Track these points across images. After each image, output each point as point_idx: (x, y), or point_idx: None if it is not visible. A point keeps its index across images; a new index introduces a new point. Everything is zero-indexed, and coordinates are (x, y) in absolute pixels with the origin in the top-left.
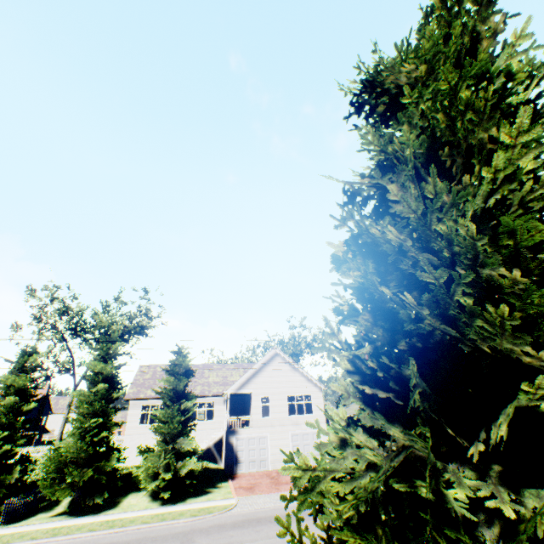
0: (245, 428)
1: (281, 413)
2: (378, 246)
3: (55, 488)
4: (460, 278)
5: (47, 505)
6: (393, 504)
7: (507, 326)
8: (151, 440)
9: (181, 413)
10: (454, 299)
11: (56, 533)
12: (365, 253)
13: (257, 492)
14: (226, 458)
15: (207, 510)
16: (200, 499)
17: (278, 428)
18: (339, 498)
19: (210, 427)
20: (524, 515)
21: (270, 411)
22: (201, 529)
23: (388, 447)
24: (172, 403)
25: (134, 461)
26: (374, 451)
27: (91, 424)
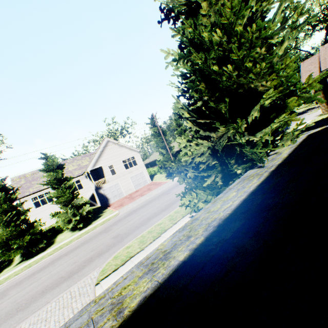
0: (105, 184)
1: (122, 170)
2: (203, 45)
3: (8, 254)
4: (242, 57)
5: (5, 265)
6: (215, 158)
7: (261, 74)
8: (50, 212)
9: (67, 189)
10: (244, 66)
11: (29, 266)
12: (196, 51)
13: (126, 205)
14: (101, 200)
15: (107, 220)
16: (99, 219)
17: (123, 177)
18: (191, 169)
19: (83, 192)
20: (257, 140)
21: (116, 171)
22: (111, 225)
23: (213, 140)
24: (58, 186)
25: (45, 226)
26: (207, 144)
27: (7, 218)
